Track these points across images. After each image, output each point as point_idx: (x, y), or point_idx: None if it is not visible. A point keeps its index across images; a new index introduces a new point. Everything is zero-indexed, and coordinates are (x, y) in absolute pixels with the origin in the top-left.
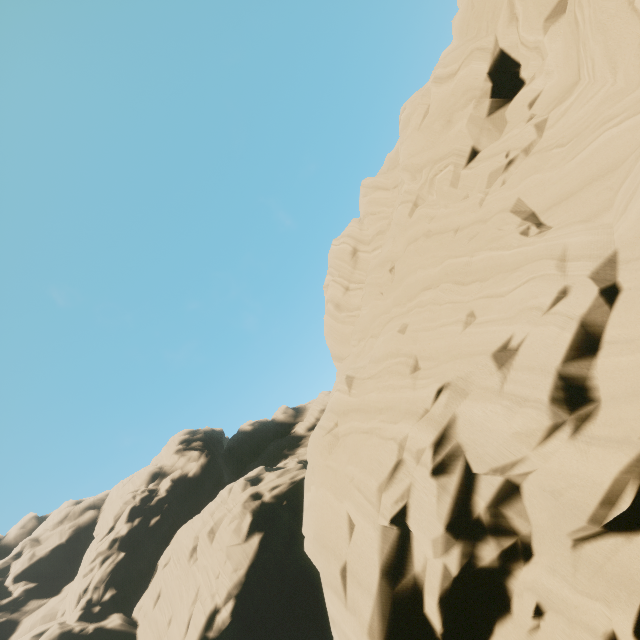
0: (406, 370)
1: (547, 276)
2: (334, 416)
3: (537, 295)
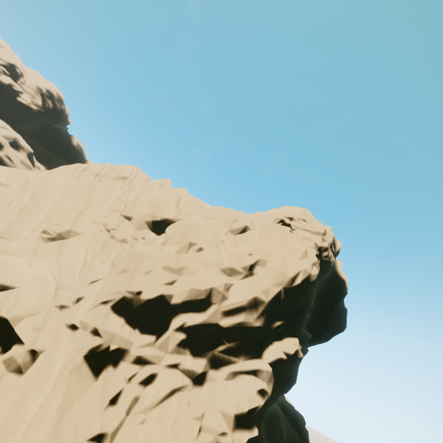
0: None
1: None
2: None
3: None
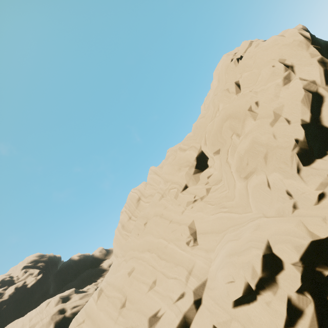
0: (119, 305)
1: (181, 281)
2: (85, 315)
3: (174, 291)
